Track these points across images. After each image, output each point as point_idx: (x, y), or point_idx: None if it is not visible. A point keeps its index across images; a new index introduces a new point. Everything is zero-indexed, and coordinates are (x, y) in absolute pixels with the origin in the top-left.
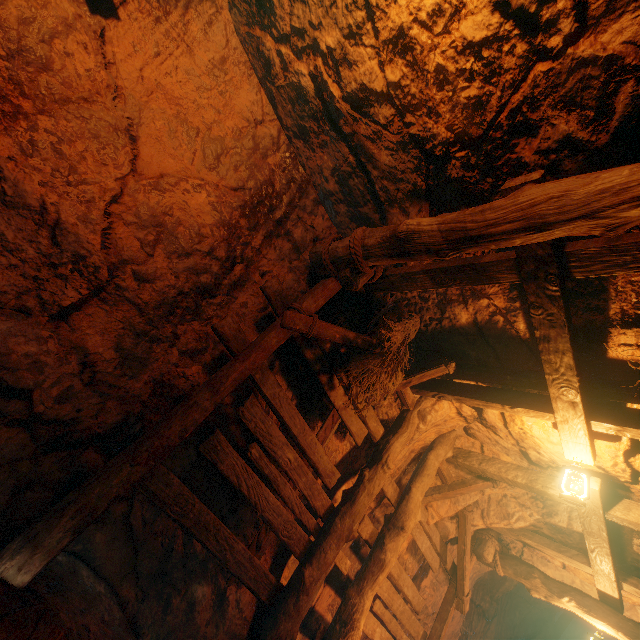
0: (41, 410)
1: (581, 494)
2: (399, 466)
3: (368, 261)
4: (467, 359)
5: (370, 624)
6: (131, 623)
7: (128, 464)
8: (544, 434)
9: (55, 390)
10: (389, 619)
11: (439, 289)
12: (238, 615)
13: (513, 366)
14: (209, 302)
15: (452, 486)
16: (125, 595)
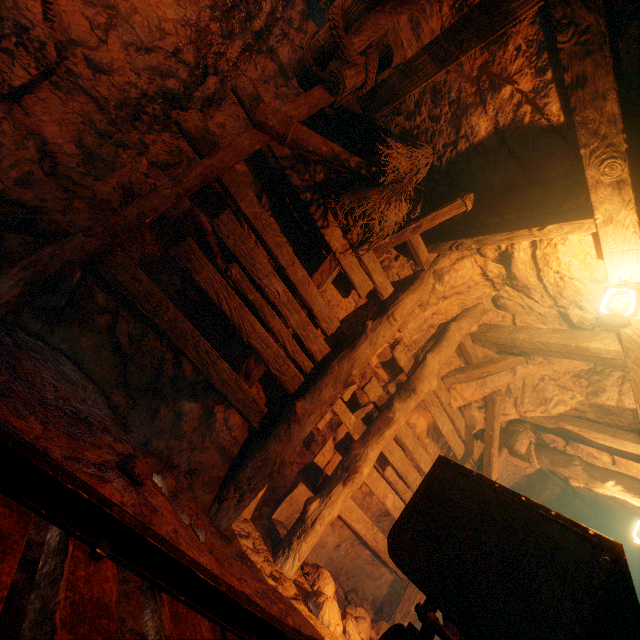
0: (0, 188)
1: (630, 333)
2: (415, 339)
3: (351, 35)
4: (489, 191)
5: (381, 488)
6: (121, 423)
7: (81, 234)
8: (586, 271)
9: (14, 172)
10: (403, 489)
11: (451, 95)
12: (226, 431)
13: (544, 176)
14: (180, 115)
15: (478, 365)
16: (116, 401)
